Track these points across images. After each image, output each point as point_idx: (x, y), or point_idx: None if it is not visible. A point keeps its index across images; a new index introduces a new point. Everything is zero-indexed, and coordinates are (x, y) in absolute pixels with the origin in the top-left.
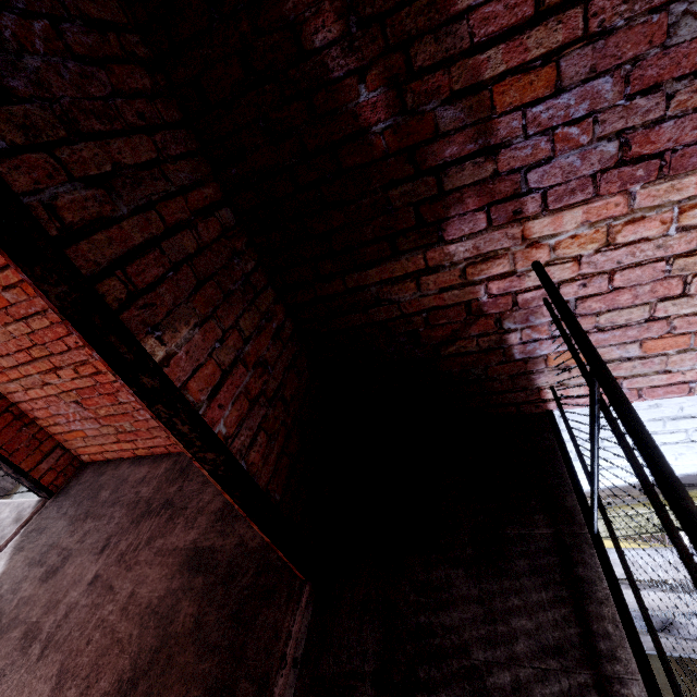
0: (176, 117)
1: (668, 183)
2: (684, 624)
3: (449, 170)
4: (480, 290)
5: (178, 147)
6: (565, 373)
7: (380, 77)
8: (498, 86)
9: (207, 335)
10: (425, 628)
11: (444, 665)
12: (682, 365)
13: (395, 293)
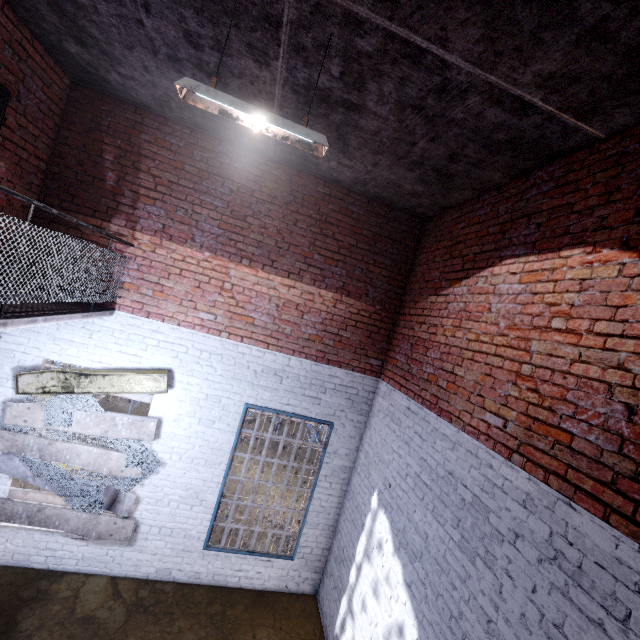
0: (53, 137)
1: (171, 243)
2: (124, 496)
3: (122, 205)
4: (114, 244)
5: (46, 141)
6: (128, 293)
7: (117, 174)
8: (142, 196)
9: (6, 174)
10: None
11: None
12: (163, 307)
13: (85, 229)
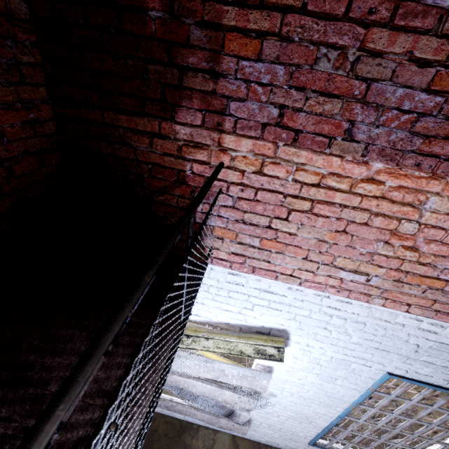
0: None
1: (295, 150)
2: (239, 414)
3: (189, 73)
4: (188, 166)
5: None
6: (221, 242)
7: None
8: (229, 35)
9: None
10: (28, 364)
11: (22, 390)
12: (276, 261)
13: (136, 142)
